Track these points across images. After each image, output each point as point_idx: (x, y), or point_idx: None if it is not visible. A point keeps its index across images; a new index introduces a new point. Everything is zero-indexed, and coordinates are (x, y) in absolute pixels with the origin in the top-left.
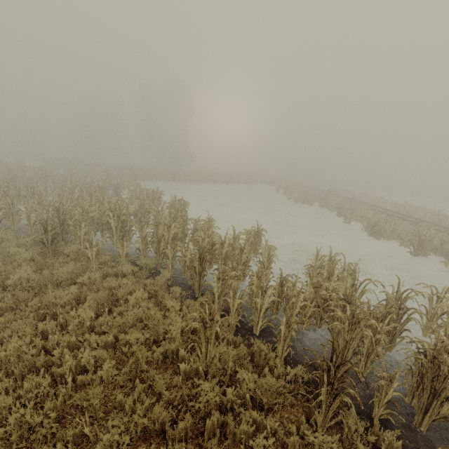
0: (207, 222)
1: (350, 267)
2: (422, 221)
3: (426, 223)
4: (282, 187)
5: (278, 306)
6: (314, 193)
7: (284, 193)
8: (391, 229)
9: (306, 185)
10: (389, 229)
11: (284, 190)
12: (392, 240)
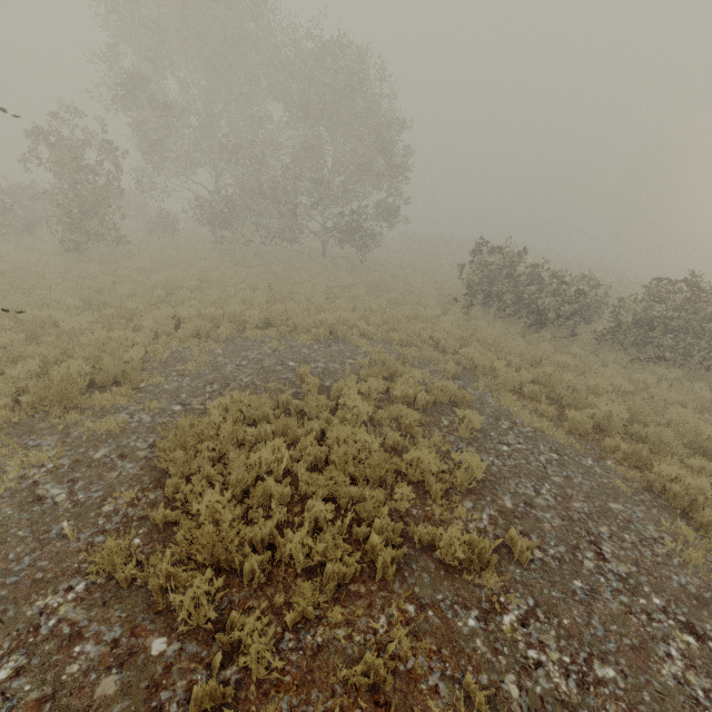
0: None
1: None
2: None
3: None
4: None
5: None
6: None
7: None
8: None
9: None
10: None
11: None
12: None
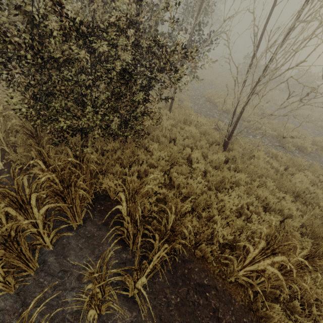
0: None
1: None
2: None
3: None
4: None
5: None
6: None
7: None
8: None
9: None
10: None
11: None
12: None
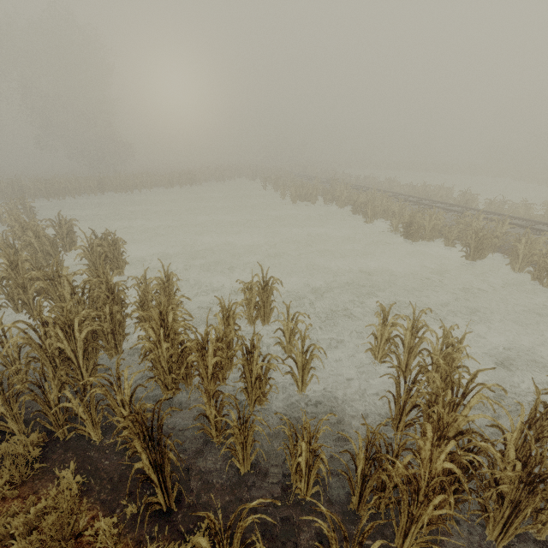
0: (163, 280)
1: (457, 339)
2: (452, 205)
3: (457, 207)
4: (269, 181)
5: (363, 492)
6: (316, 186)
7: (274, 189)
8: (432, 226)
9: (298, 173)
10: (428, 225)
11: (273, 185)
12: (431, 240)
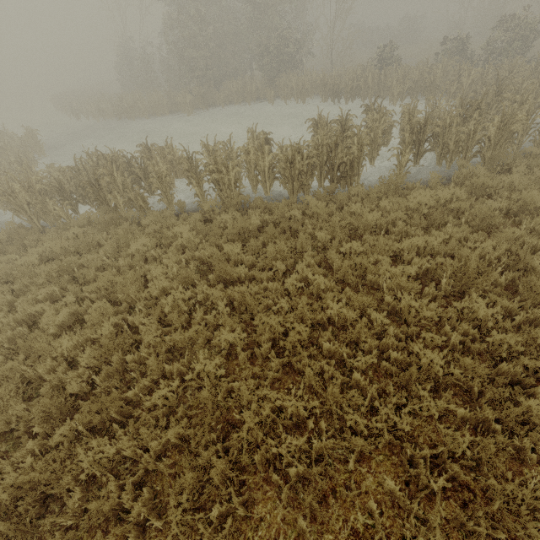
0: None
1: None
2: None
3: None
4: None
5: None
6: None
7: None
8: None
9: None
10: None
11: None
12: None
